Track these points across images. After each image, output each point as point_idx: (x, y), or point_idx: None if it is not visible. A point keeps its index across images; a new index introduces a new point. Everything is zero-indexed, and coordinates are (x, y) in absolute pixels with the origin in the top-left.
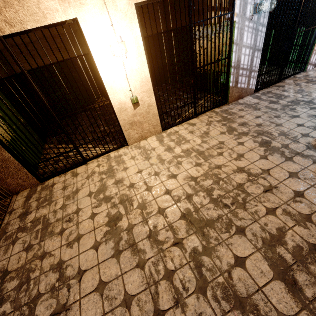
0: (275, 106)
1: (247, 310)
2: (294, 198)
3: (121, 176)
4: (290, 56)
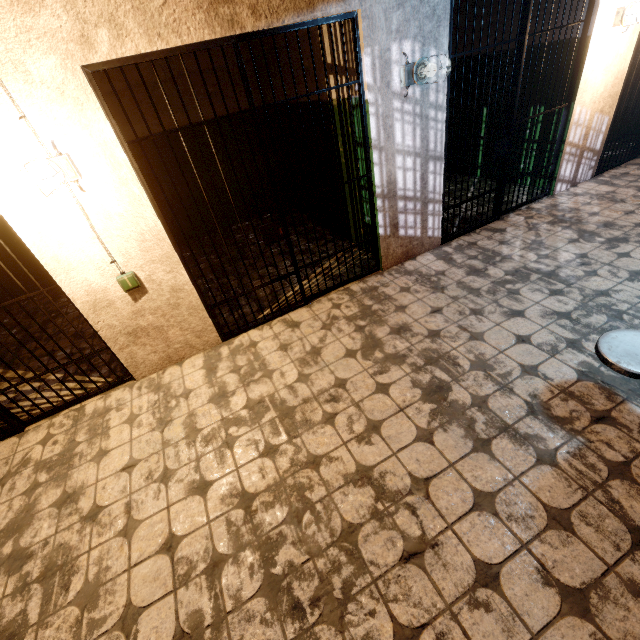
0: (477, 282)
1: None
2: (472, 592)
3: (82, 480)
4: (521, 161)
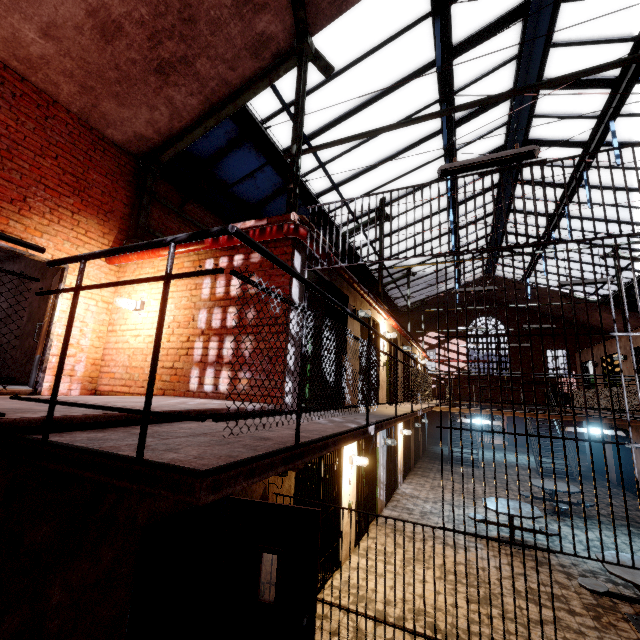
0: (415, 516)
1: (546, 623)
2: (497, 570)
3: (382, 597)
4: None
